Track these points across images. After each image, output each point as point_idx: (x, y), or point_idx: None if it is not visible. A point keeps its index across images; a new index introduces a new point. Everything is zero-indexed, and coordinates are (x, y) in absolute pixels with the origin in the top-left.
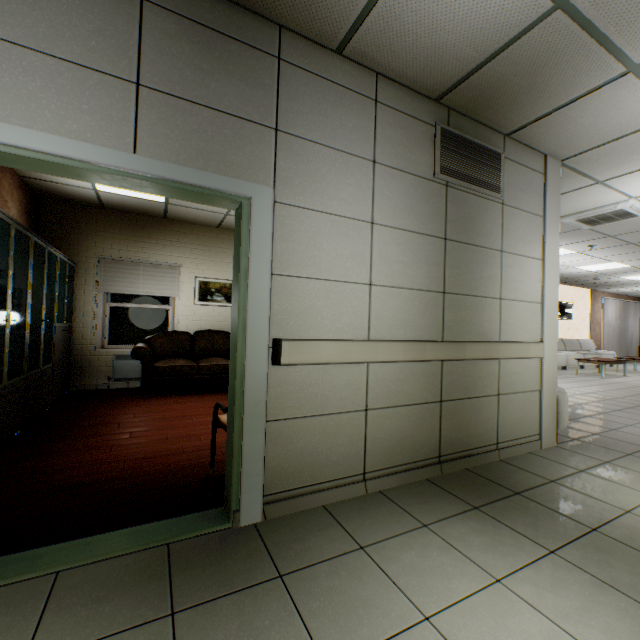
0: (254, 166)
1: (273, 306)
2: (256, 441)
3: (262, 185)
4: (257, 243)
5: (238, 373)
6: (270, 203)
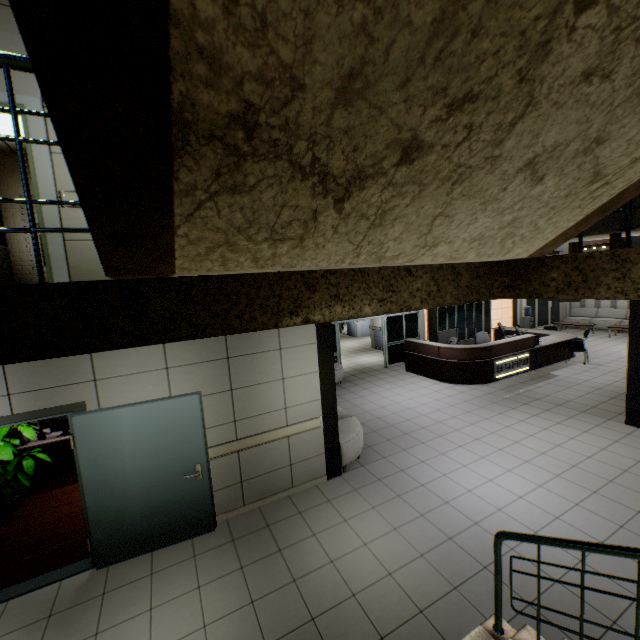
0: (25, 85)
1: (57, 173)
2: (59, 250)
3: (32, 97)
4: (35, 133)
5: (39, 211)
6: (40, 108)
